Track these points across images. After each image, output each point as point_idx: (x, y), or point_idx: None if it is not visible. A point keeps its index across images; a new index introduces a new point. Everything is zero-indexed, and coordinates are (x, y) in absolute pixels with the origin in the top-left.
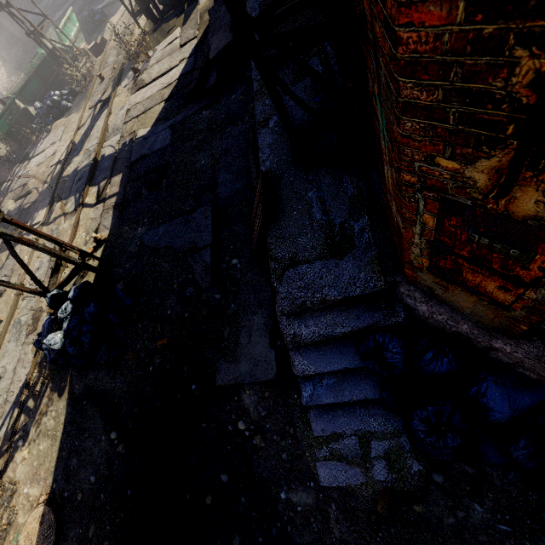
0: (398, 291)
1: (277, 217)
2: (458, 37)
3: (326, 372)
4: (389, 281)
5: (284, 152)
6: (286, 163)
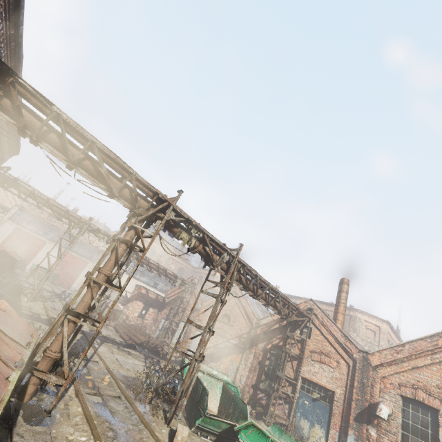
0: None
1: None
2: None
3: None
4: None
5: None
6: None
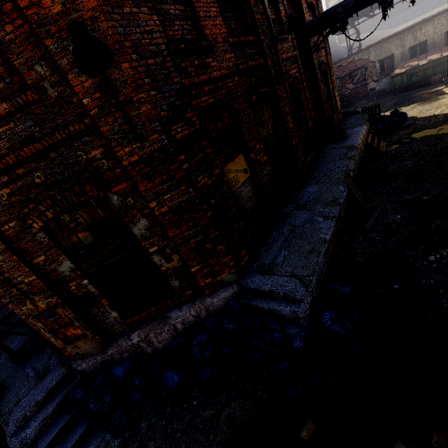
0: (74, 368)
1: (5, 395)
2: (3, 291)
3: (50, 443)
4: (68, 367)
5: (10, 366)
6: (11, 370)
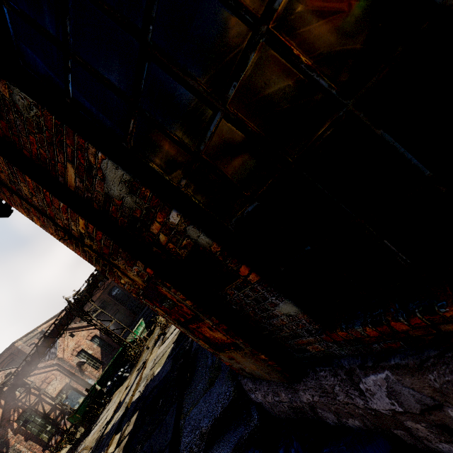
0: (246, 391)
1: (191, 378)
2: (83, 252)
3: None
4: (236, 384)
5: None
6: None
